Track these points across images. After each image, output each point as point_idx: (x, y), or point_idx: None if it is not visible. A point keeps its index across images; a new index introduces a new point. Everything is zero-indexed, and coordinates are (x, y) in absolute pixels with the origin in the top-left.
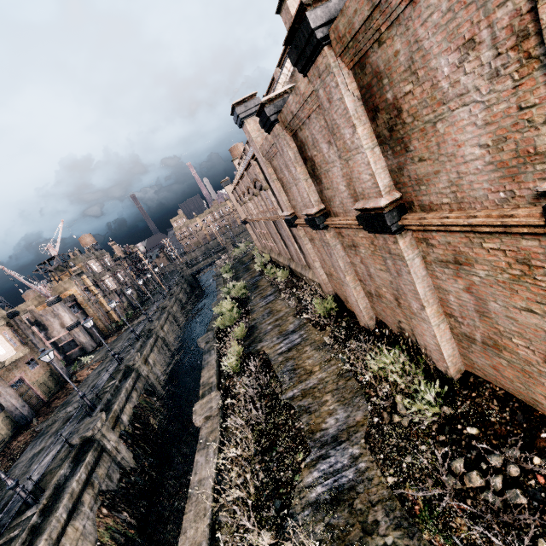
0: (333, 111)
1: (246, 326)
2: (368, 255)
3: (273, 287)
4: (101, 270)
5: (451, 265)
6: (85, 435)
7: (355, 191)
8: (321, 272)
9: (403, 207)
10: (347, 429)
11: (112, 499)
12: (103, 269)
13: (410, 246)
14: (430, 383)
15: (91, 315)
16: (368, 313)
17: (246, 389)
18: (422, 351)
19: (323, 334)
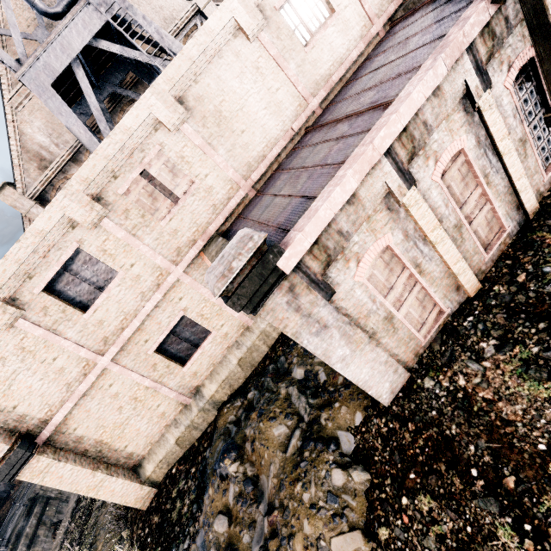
0: None
1: None
2: None
3: None
4: None
5: None
6: (31, 497)
7: None
8: None
9: None
10: None
11: None
12: None
13: None
14: None
15: None
16: None
17: None
18: None
19: None
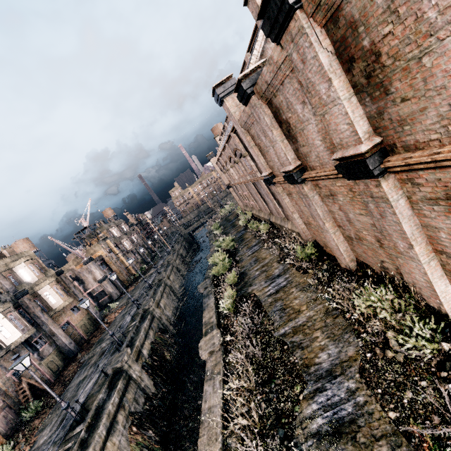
0: (307, 70)
1: (236, 273)
2: (346, 202)
3: (257, 238)
4: (120, 234)
5: (442, 202)
6: (116, 366)
7: (331, 143)
8: (299, 222)
9: (384, 151)
10: (340, 364)
11: (139, 419)
12: (121, 234)
13: (394, 188)
14: (421, 319)
15: (115, 270)
16: (348, 255)
17: (242, 327)
18: (411, 289)
19: (307, 277)
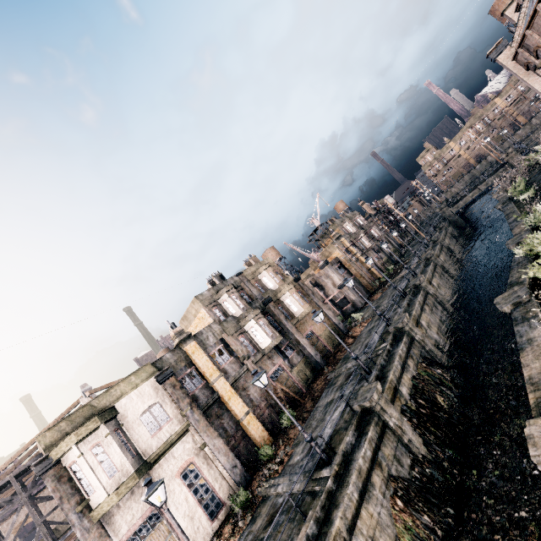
0: None
1: None
2: None
3: None
4: (356, 230)
5: None
6: (363, 405)
7: None
8: None
9: None
10: None
11: (405, 490)
12: (357, 229)
13: None
14: None
15: (355, 274)
16: None
17: None
18: None
19: None
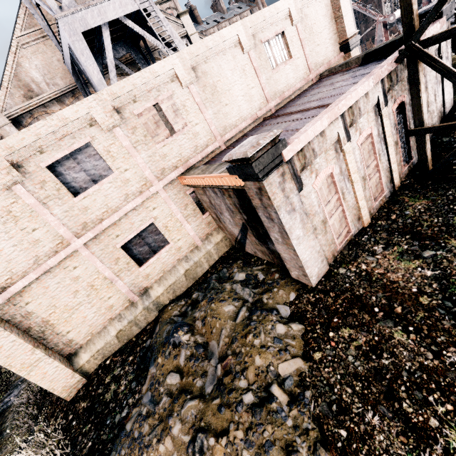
0: None
1: None
2: None
3: None
4: None
5: None
6: None
7: None
8: None
9: None
10: None
11: None
12: None
13: None
14: None
15: None
16: None
17: None
18: None
19: None
